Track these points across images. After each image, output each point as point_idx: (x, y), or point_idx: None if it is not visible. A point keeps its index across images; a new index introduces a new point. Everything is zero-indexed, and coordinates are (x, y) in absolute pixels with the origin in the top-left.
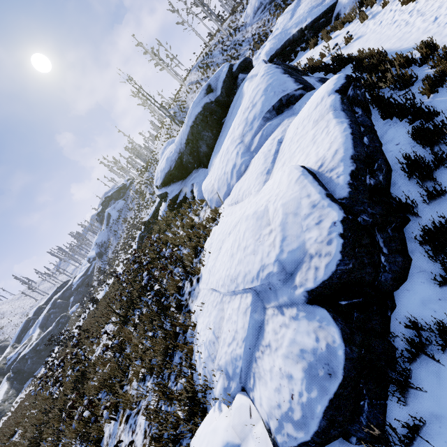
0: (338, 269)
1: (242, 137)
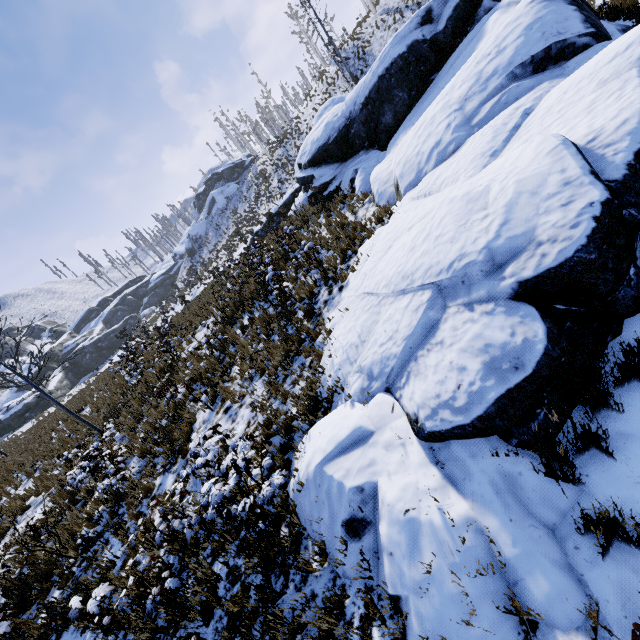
0: (575, 256)
1: (462, 102)
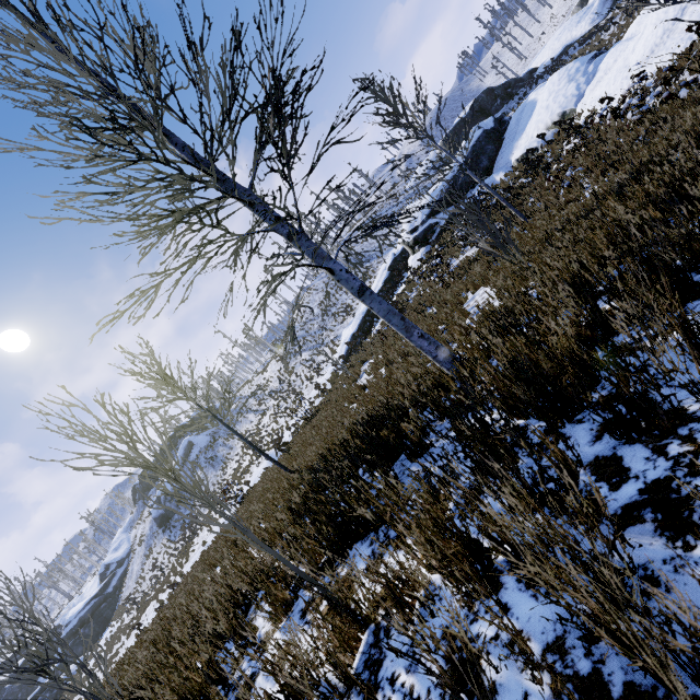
0: None
1: (570, 81)
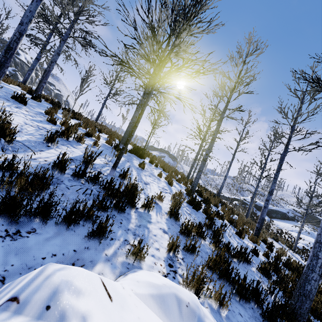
0: None
1: None
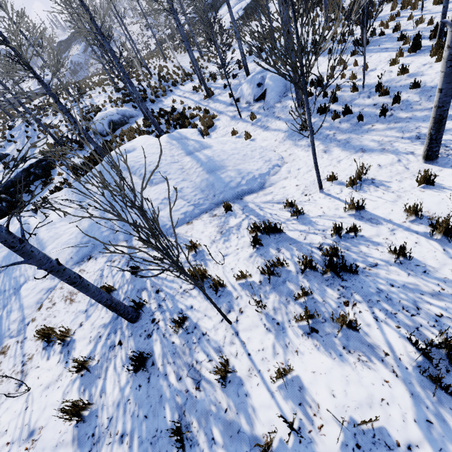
0: (246, 6)
1: (235, 1)
